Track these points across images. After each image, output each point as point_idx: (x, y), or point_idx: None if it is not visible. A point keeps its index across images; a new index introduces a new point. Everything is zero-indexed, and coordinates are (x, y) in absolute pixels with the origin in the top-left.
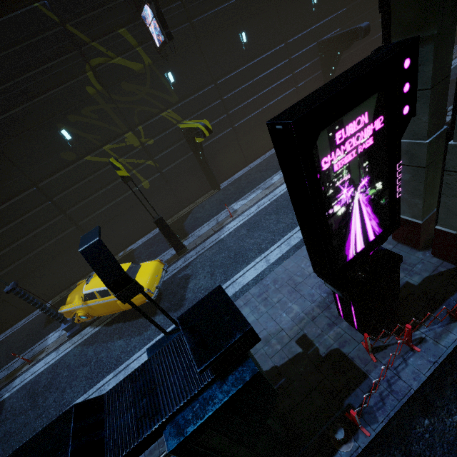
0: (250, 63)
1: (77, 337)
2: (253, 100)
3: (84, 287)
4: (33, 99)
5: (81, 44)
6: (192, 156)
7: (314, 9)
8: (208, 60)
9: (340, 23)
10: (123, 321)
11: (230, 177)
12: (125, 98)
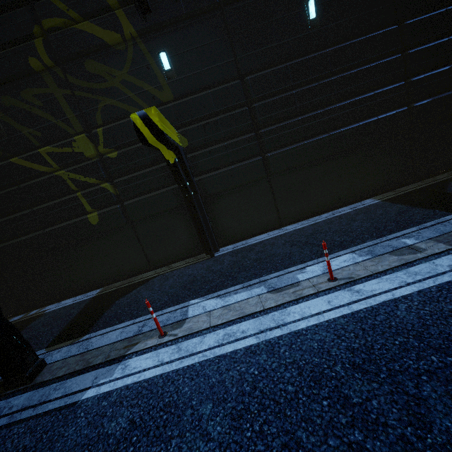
0: (316, 52)
1: None
2: (312, 116)
3: None
4: None
5: None
6: (178, 189)
7: None
8: (237, 41)
9: None
10: None
11: (243, 239)
12: (88, 83)
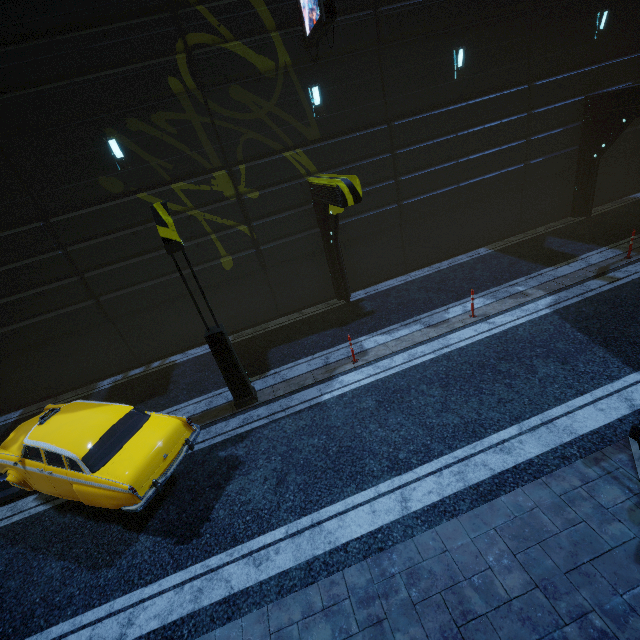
0: (458, 104)
1: (6, 510)
2: (447, 167)
3: (33, 429)
4: (77, 77)
5: (178, 4)
6: (317, 234)
7: (596, 39)
8: (389, 82)
9: (636, 73)
10: (86, 514)
11: (371, 285)
12: (230, 112)
